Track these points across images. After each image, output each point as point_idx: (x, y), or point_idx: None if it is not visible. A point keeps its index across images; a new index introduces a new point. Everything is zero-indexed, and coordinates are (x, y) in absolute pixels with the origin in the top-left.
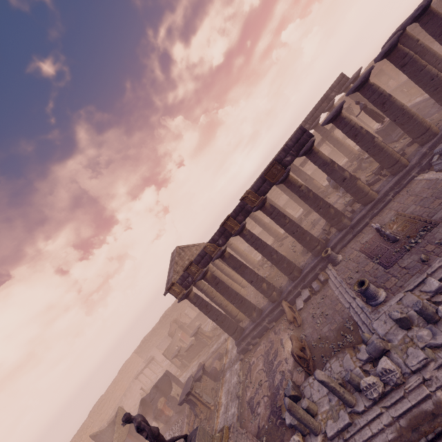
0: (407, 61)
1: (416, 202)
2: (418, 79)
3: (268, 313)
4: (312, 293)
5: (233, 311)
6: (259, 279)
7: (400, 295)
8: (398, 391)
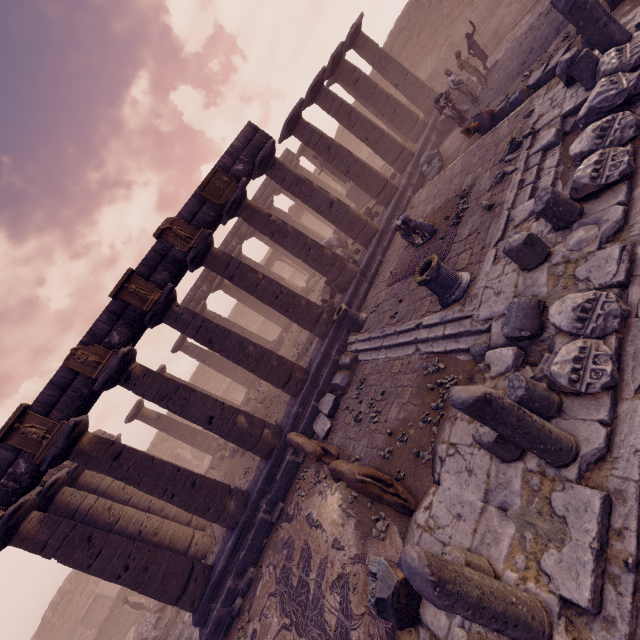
0: (358, 76)
1: (430, 201)
2: (375, 99)
3: (264, 485)
4: (339, 396)
5: (176, 538)
6: (227, 409)
7: (492, 253)
8: (634, 335)
